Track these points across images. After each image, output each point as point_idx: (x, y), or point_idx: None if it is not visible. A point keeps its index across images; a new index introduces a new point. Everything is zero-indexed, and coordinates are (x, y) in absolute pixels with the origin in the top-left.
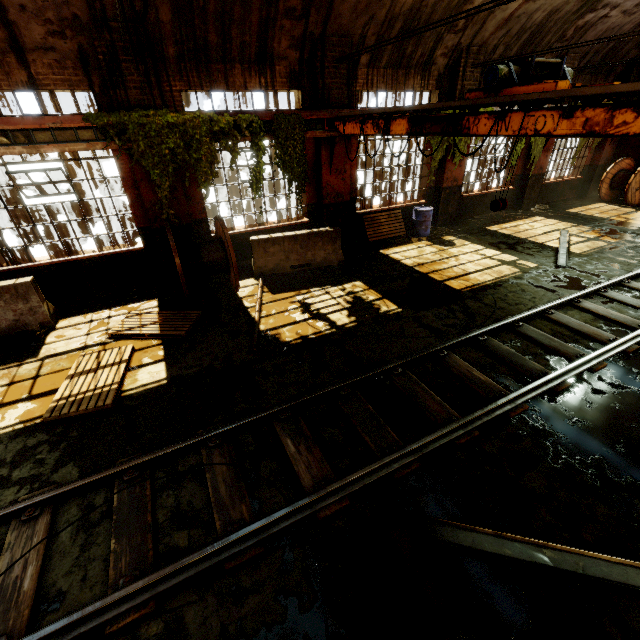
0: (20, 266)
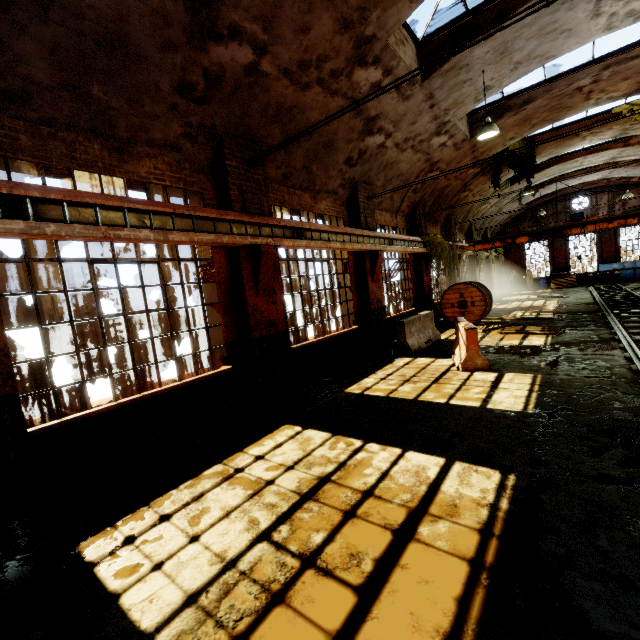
0: (390, 316)
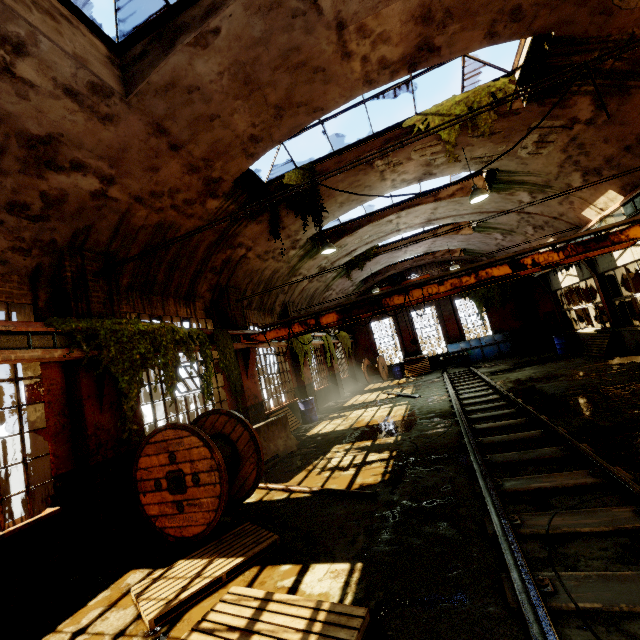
0: None
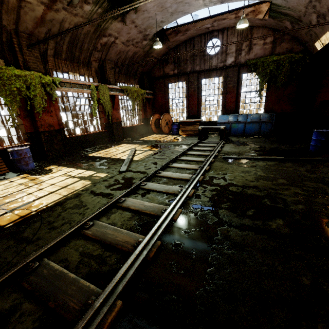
0: None
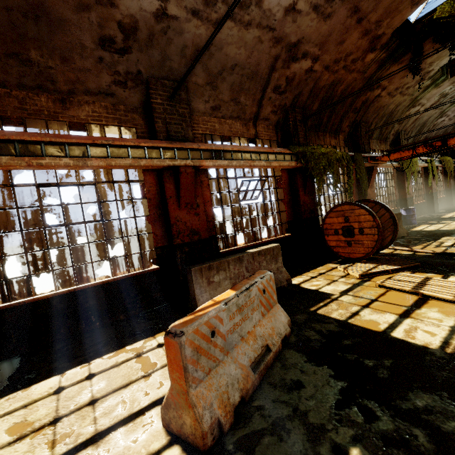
0: (232, 248)
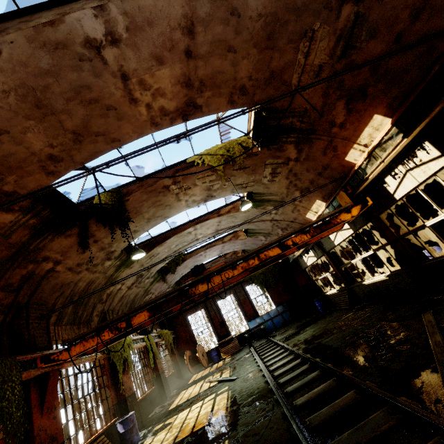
0: None
